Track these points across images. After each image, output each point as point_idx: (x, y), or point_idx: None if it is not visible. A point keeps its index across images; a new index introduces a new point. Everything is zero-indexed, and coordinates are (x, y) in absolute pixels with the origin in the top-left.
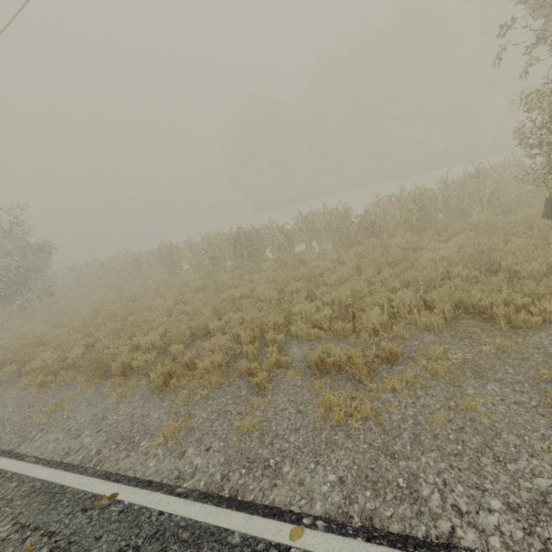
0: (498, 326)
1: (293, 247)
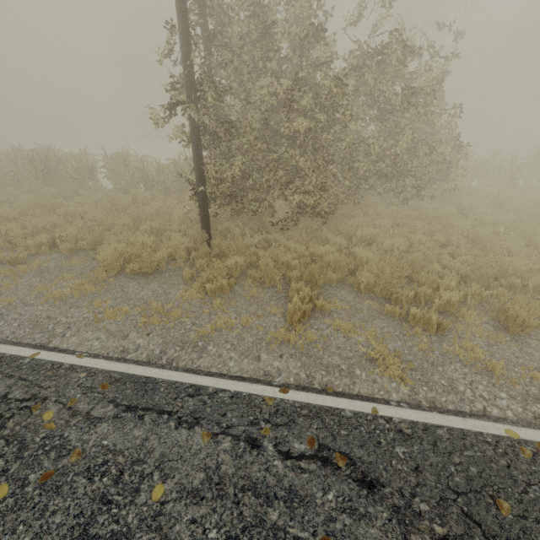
0: (96, 255)
1: (85, 181)
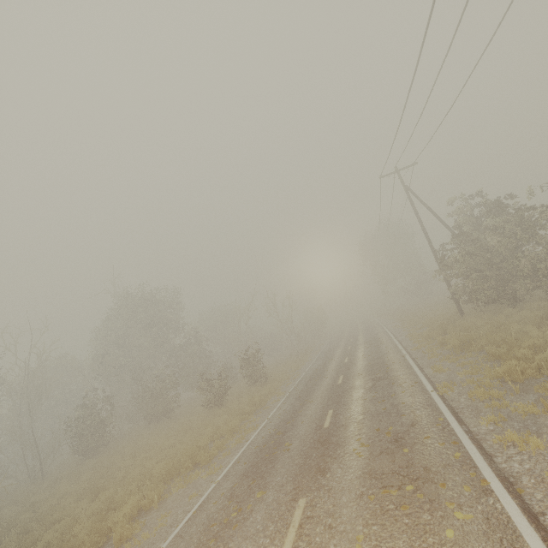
0: None
1: None
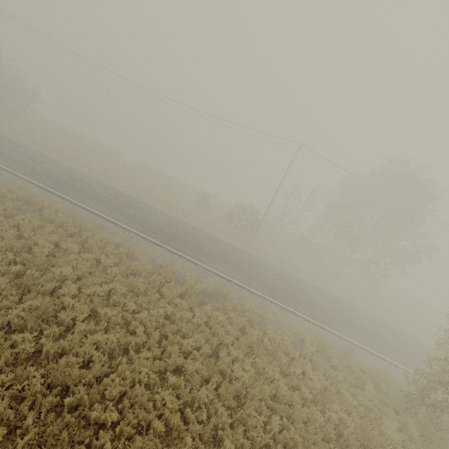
0: None
1: None
